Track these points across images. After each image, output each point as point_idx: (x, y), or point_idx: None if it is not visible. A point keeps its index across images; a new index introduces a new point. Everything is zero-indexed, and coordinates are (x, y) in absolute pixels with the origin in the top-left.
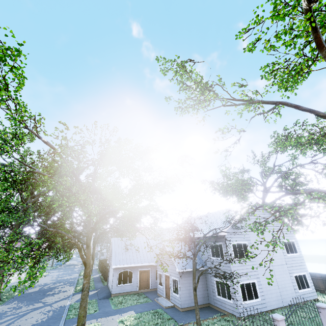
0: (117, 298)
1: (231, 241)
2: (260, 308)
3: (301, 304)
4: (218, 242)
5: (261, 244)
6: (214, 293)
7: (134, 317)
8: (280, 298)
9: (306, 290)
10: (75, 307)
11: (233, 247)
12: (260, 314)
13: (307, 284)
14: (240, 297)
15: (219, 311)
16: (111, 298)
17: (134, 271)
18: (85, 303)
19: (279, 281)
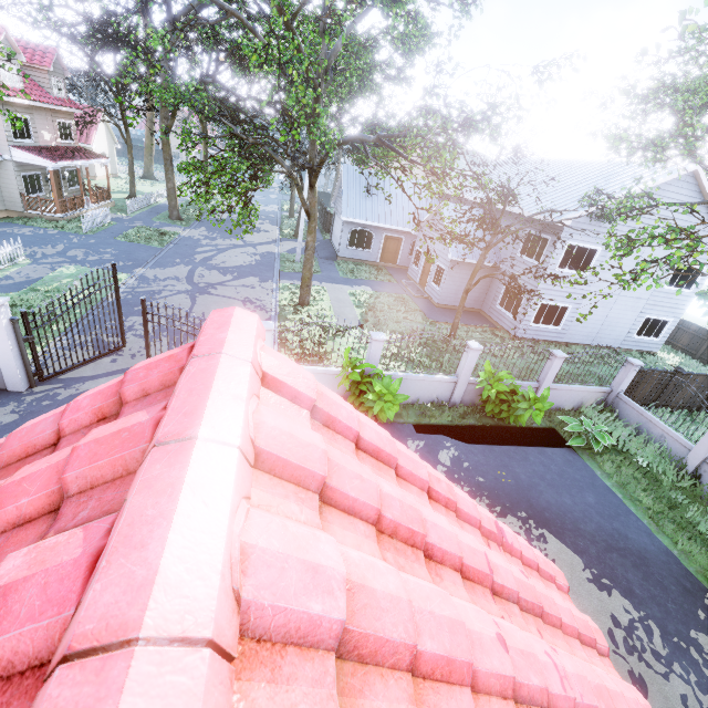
0: (346, 264)
1: (570, 239)
2: (551, 337)
3: (620, 351)
4: (545, 234)
5: (626, 259)
6: (495, 301)
7: (370, 295)
8: (594, 336)
9: (647, 339)
10: (289, 259)
11: (567, 251)
12: (546, 342)
13: (658, 334)
14: (531, 318)
15: (490, 323)
16: (338, 261)
17: (376, 234)
18: (310, 265)
19: (612, 317)
